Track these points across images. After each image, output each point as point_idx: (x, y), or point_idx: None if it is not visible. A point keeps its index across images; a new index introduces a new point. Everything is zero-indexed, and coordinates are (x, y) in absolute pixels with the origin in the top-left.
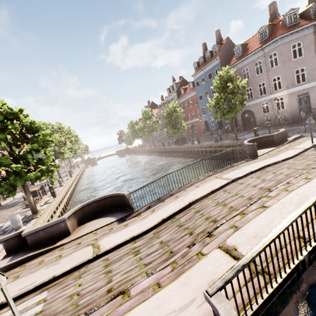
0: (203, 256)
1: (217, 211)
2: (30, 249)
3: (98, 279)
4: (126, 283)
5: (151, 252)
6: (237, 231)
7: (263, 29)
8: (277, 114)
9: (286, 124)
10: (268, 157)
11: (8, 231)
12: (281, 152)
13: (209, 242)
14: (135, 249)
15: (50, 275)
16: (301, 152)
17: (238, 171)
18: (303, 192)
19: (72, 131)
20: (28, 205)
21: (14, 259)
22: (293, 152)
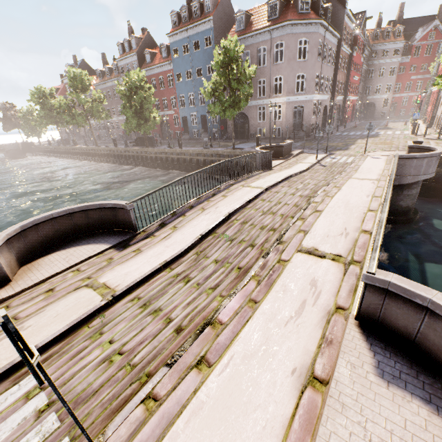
0: (287, 262)
1: (270, 219)
2: None
3: (145, 324)
4: (200, 314)
5: (210, 274)
6: (307, 234)
7: (274, 2)
8: (272, 125)
9: (279, 138)
10: (284, 169)
11: None
12: (293, 165)
13: (284, 249)
14: (180, 276)
15: None
16: (311, 166)
17: (264, 180)
18: (343, 197)
19: None
20: None
21: None
22: (305, 166)
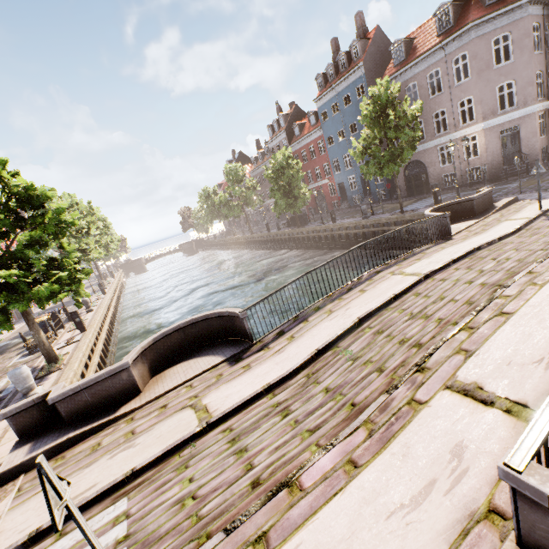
0: (422, 405)
1: (417, 327)
2: (66, 425)
3: (226, 466)
4: (284, 466)
5: (314, 408)
6: (471, 357)
7: (444, 10)
8: (465, 165)
9: (480, 182)
10: (471, 236)
11: (6, 399)
12: (491, 227)
13: (423, 381)
14: (279, 406)
15: (124, 468)
16: (526, 224)
17: (429, 260)
18: None
19: (96, 210)
20: (33, 349)
21: (38, 447)
22: (512, 225)
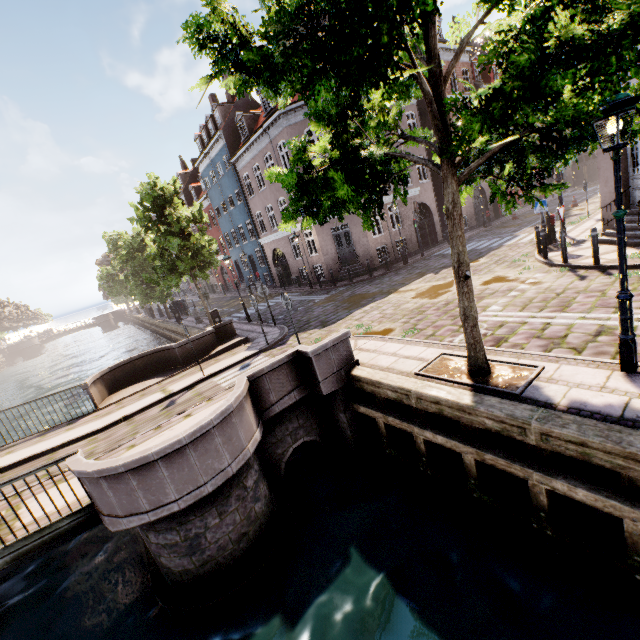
0: None
1: None
2: None
3: None
4: None
5: None
6: None
7: None
8: (311, 262)
9: (325, 282)
10: (89, 421)
11: None
12: (134, 402)
13: None
14: None
15: None
16: (146, 407)
17: None
18: None
19: None
20: None
21: None
22: (136, 408)
